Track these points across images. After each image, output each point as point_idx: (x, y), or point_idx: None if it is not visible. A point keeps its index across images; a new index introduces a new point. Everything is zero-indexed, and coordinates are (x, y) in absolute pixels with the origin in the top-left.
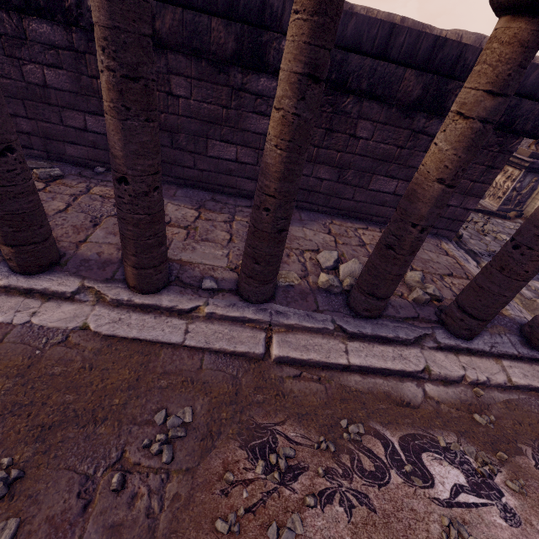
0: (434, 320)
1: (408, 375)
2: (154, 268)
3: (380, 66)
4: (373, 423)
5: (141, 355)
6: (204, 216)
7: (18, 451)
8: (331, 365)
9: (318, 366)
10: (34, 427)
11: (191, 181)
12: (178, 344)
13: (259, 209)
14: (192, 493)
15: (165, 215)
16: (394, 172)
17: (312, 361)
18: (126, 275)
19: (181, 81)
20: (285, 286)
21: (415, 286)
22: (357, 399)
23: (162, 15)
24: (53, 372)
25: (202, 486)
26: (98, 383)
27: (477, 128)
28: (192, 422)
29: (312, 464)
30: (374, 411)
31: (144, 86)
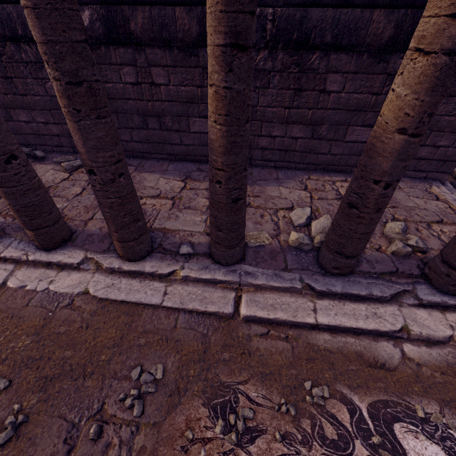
0: (415, 274)
1: (383, 334)
2: (135, 240)
3: (343, 14)
4: (340, 386)
5: (126, 316)
6: (189, 186)
7: (27, 399)
8: (298, 323)
9: (286, 325)
10: (40, 378)
11: (180, 156)
12: (157, 305)
13: (212, 182)
14: (156, 446)
15: (156, 188)
16: (371, 120)
17: (279, 320)
18: (115, 247)
19: (160, 71)
20: (256, 247)
21: (395, 238)
22: (325, 359)
23: (134, 17)
24: (59, 331)
25: (165, 441)
26: (91, 341)
27: (441, 63)
28: (163, 378)
29: (270, 427)
30: (342, 372)
31: (88, 88)
